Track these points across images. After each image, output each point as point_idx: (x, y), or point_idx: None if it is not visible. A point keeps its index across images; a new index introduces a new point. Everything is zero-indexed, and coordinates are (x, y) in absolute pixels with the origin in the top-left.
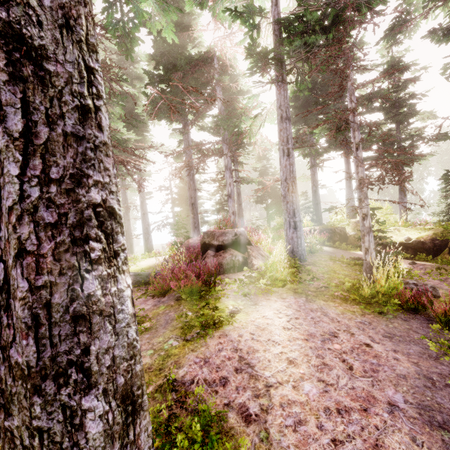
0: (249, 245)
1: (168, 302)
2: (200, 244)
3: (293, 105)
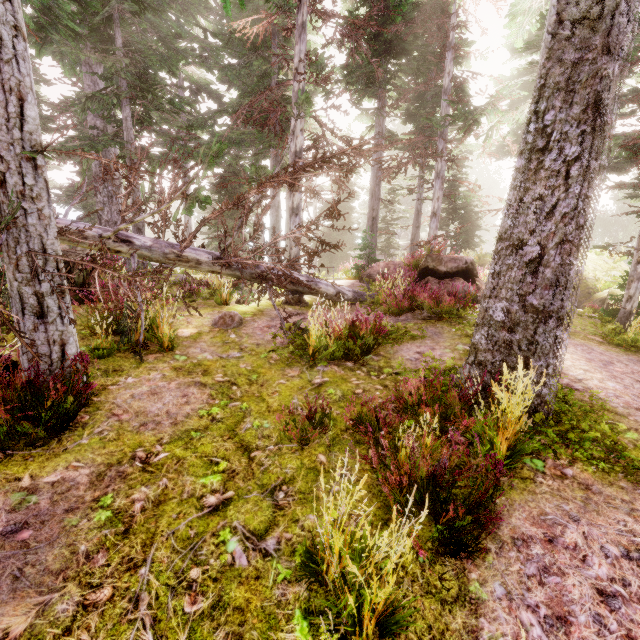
0: (475, 277)
1: (412, 320)
2: (419, 268)
3: (528, 87)
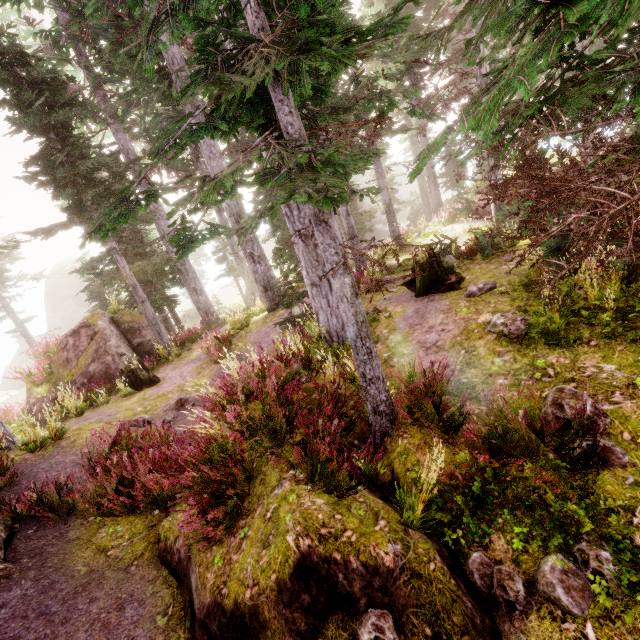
0: None
1: None
2: None
3: None
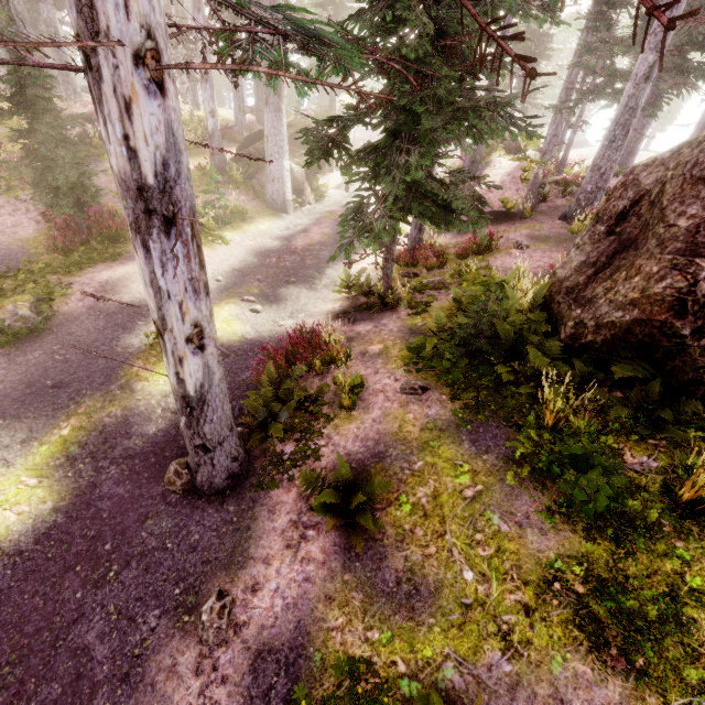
0: None
1: None
2: None
3: None
